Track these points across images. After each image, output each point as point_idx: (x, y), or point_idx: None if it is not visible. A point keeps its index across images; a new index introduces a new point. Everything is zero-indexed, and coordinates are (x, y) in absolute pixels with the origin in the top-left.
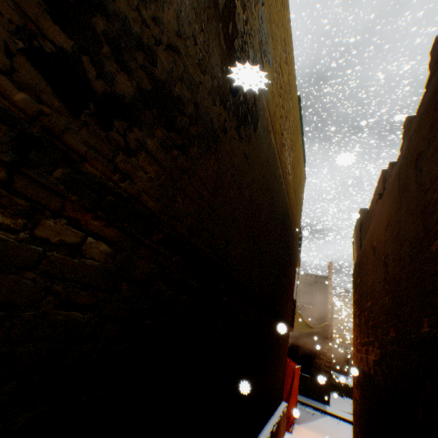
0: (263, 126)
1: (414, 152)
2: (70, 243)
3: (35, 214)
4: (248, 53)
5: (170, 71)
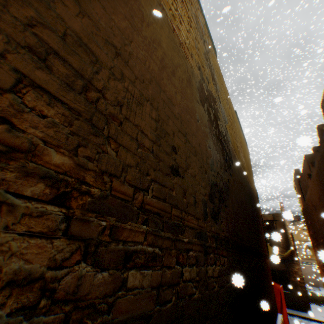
0: (233, 157)
1: (322, 171)
2: (223, 262)
3: (219, 258)
4: (223, 134)
5: (218, 182)
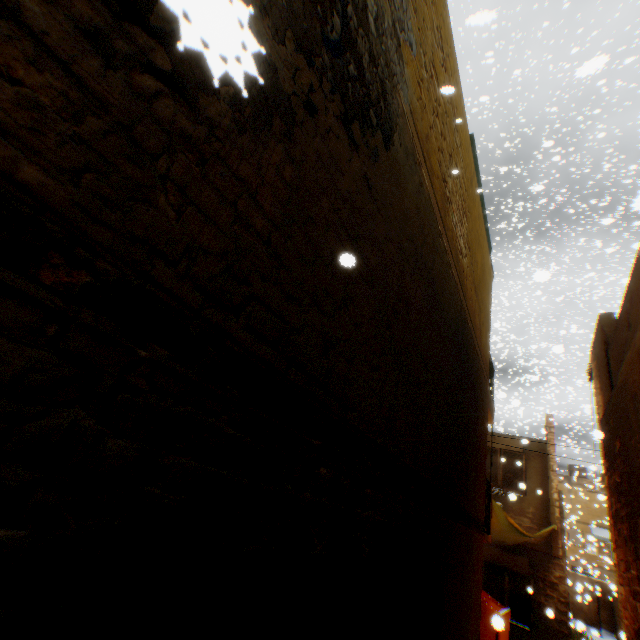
0: (404, 146)
1: None
2: None
3: None
4: None
5: None
